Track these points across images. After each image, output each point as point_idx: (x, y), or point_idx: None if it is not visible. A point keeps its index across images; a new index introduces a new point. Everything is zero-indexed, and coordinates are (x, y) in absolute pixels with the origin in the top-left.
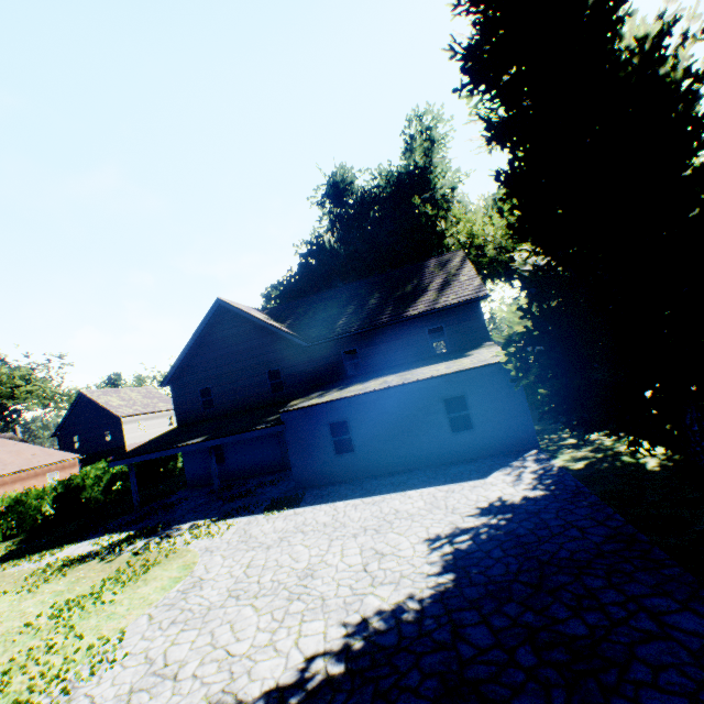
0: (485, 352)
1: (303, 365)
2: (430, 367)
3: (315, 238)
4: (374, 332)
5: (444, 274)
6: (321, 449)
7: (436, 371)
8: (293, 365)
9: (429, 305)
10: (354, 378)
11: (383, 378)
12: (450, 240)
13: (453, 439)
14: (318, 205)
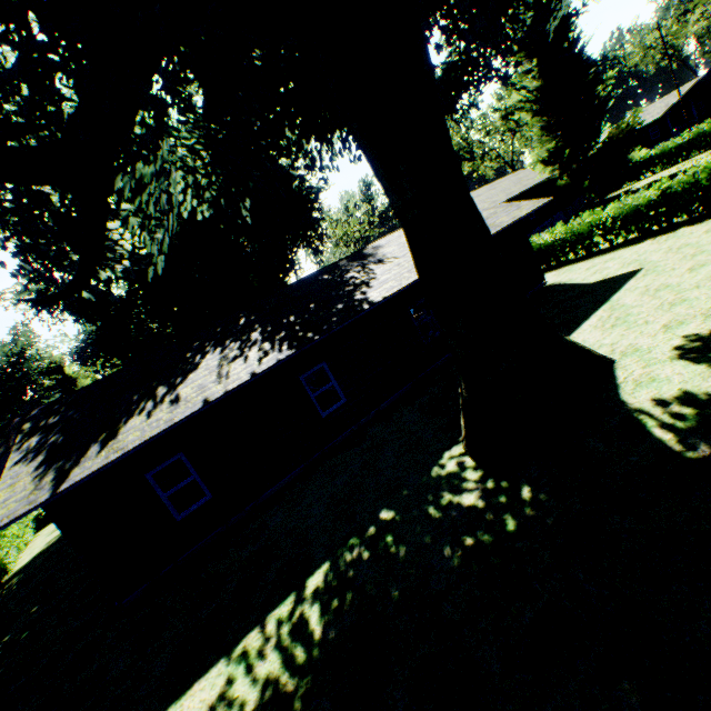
0: None
1: None
2: None
3: None
4: None
5: None
6: None
7: None
8: None
9: None
10: None
11: None
12: None
13: None
14: None
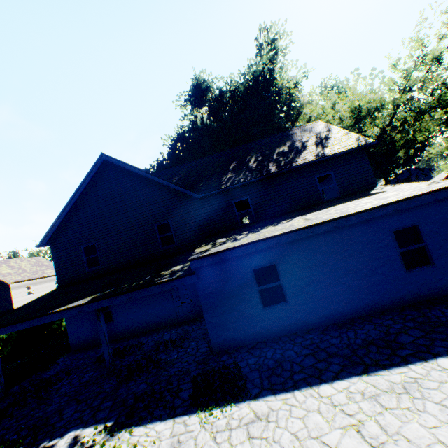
0: (401, 186)
1: (193, 217)
2: (350, 203)
3: (177, 135)
4: (265, 182)
5: (315, 135)
6: (244, 301)
7: (370, 202)
8: (183, 218)
9: (316, 154)
10: (254, 225)
11: (298, 218)
12: (304, 117)
13: (409, 277)
14: (182, 106)
